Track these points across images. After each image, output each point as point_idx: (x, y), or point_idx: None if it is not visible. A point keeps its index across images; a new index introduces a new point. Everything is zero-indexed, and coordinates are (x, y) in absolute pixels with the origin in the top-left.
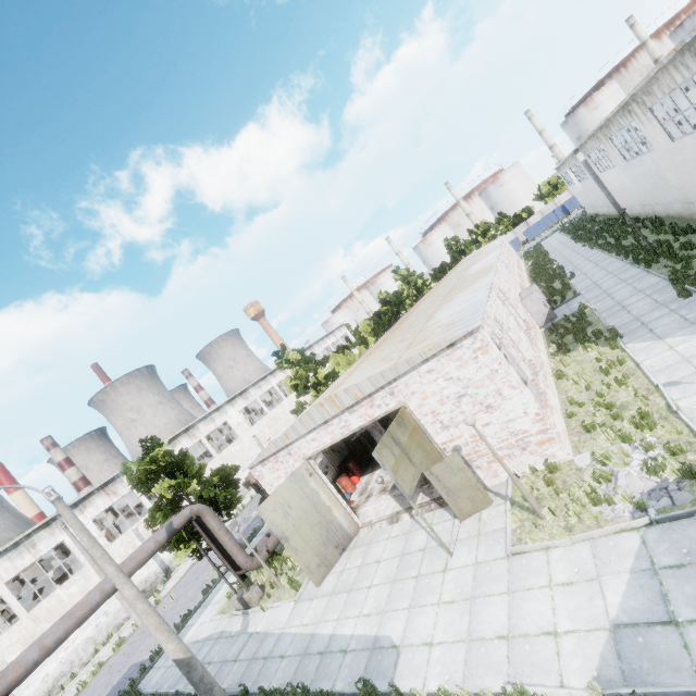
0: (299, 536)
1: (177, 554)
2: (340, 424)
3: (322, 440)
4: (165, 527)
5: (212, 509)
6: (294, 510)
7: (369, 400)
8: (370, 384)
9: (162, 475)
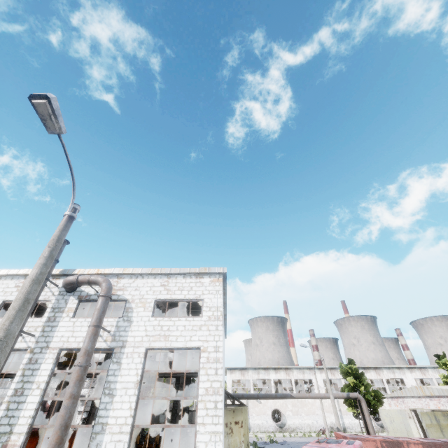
0: (394, 435)
1: (348, 408)
2: (425, 402)
3: (417, 404)
4: (346, 393)
5: (367, 404)
6: (395, 423)
7: (438, 399)
8: (436, 391)
9: (352, 376)
